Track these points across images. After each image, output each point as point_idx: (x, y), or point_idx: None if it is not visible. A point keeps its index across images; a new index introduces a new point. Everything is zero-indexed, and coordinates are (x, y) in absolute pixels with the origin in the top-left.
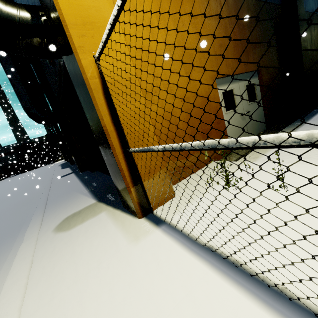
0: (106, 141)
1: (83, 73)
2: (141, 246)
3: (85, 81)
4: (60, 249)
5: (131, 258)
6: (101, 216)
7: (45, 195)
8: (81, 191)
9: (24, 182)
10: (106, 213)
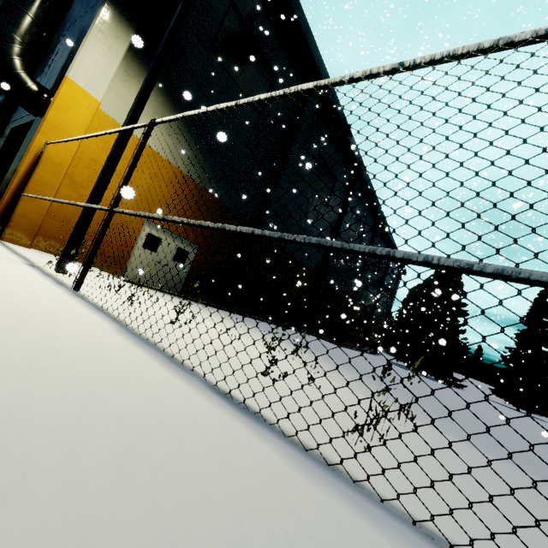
0: (11, 178)
1: (32, 141)
2: None
3: (30, 145)
4: None
5: None
6: None
7: None
8: None
9: None
10: None
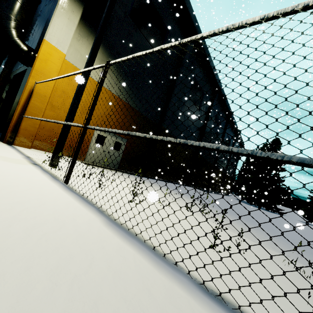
0: (16, 106)
1: (27, 82)
2: None
3: (26, 85)
4: None
5: None
6: None
7: None
8: None
9: None
10: None
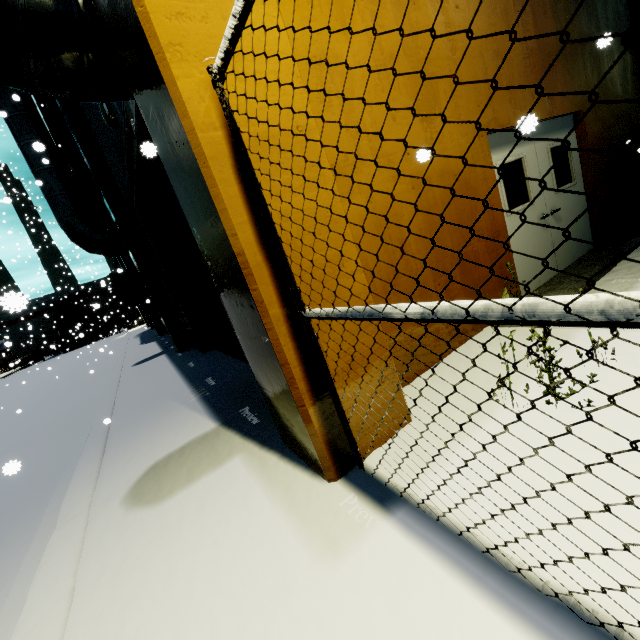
0: (244, 291)
1: (182, 115)
2: (350, 575)
3: (188, 136)
4: (140, 561)
5: (329, 614)
6: (232, 467)
7: (108, 404)
8: (183, 397)
9: (69, 371)
10: (243, 461)
